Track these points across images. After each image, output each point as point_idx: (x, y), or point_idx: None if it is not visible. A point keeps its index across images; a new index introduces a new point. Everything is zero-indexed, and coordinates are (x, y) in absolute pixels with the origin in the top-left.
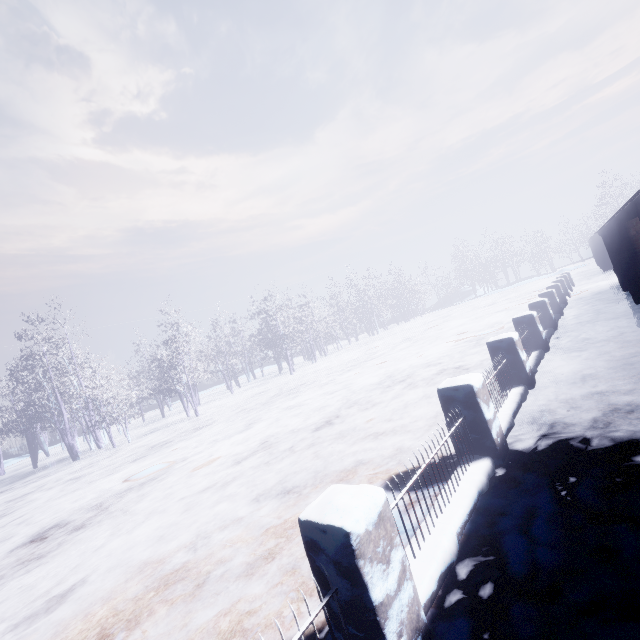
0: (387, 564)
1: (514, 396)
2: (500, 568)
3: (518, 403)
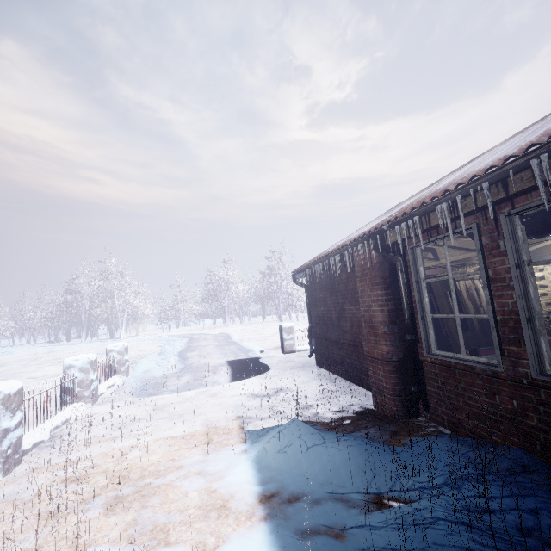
0: None
1: None
2: None
3: None
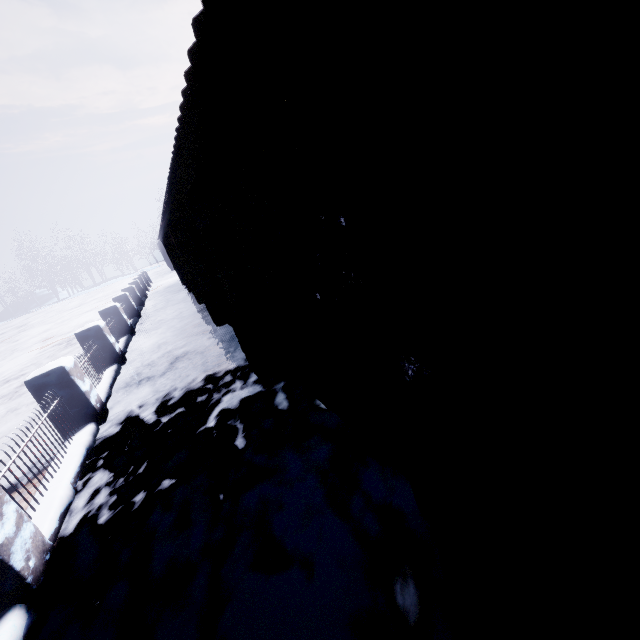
0: (1, 517)
1: (110, 373)
2: (110, 479)
3: (114, 377)
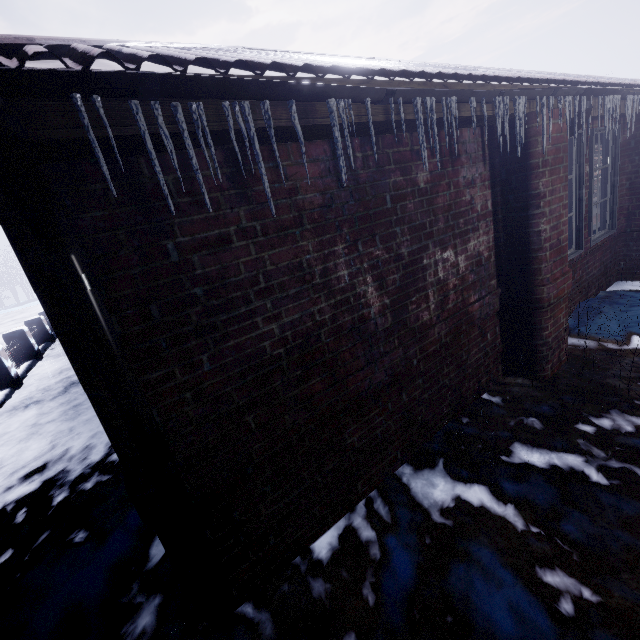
0: None
1: None
2: None
3: (2, 401)
